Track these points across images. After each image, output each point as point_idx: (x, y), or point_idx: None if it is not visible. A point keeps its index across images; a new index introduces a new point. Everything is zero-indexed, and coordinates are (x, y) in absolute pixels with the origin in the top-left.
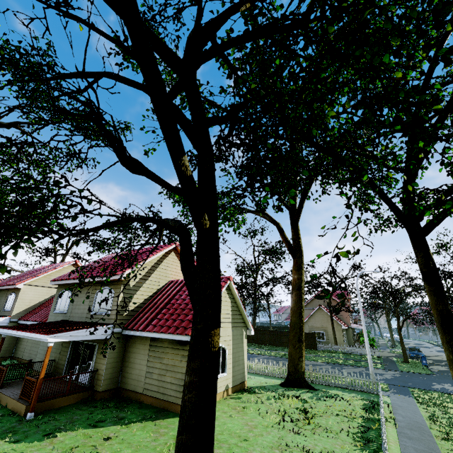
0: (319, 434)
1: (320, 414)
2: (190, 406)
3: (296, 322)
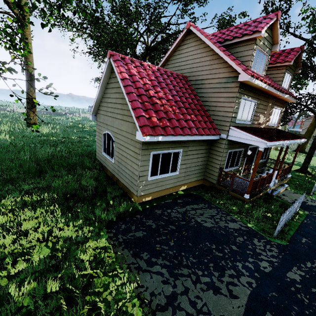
0: (312, 161)
1: (312, 158)
2: (315, 140)
3: (311, 129)
